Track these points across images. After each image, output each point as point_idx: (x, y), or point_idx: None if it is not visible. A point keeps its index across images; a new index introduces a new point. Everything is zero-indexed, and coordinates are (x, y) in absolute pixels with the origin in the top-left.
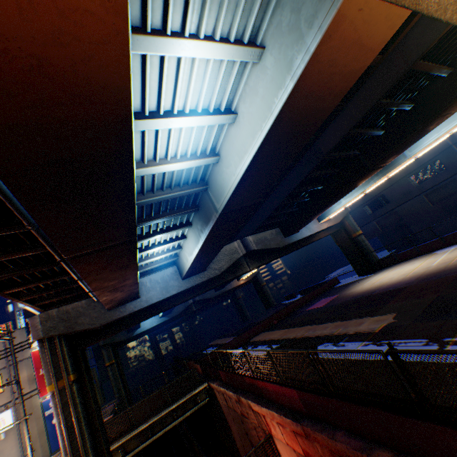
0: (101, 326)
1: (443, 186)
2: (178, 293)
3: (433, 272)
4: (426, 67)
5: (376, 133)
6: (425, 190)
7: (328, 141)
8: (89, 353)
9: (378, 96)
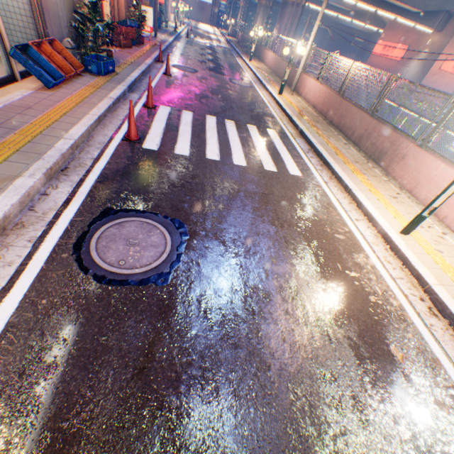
0: None
1: None
2: None
3: None
4: None
5: None
6: None
7: None
8: None
9: None
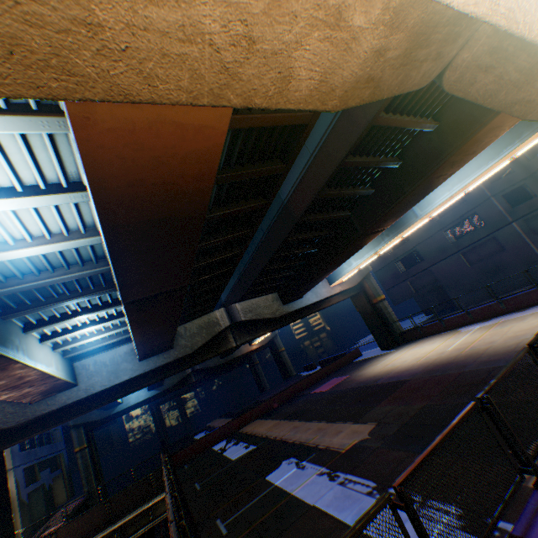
0: (18, 425)
1: (481, 244)
2: (132, 377)
3: (442, 362)
4: (397, 122)
5: (363, 192)
6: (463, 247)
7: (300, 201)
8: (57, 434)
9: (343, 154)
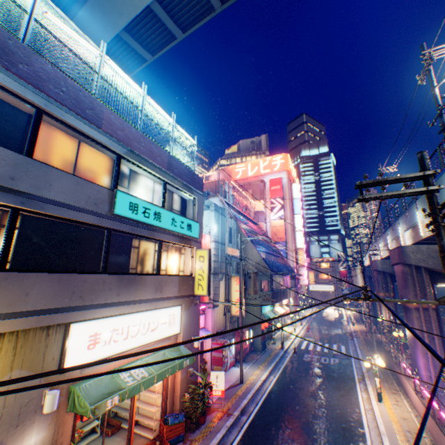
0: None
1: None
2: None
3: None
4: None
5: None
6: None
7: None
8: None
9: None
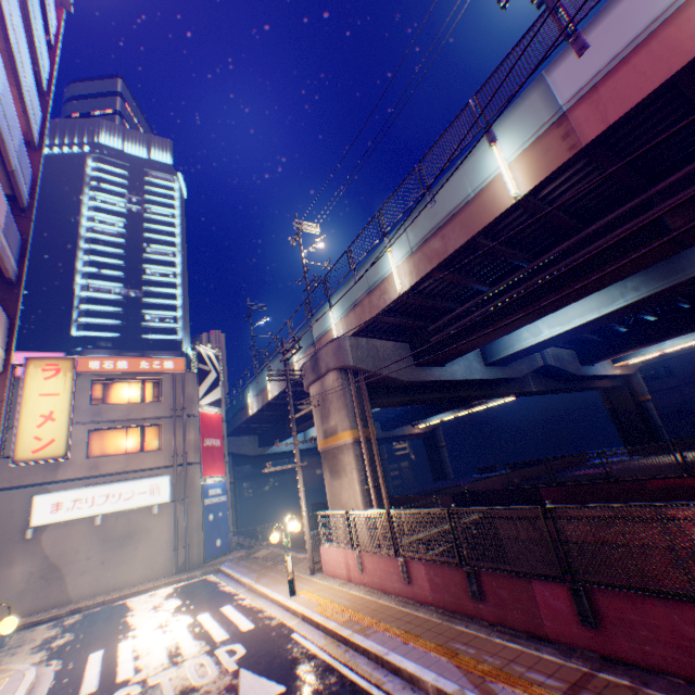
0: (405, 382)
1: None
2: (477, 380)
3: None
4: None
5: None
6: None
7: None
8: None
9: None
